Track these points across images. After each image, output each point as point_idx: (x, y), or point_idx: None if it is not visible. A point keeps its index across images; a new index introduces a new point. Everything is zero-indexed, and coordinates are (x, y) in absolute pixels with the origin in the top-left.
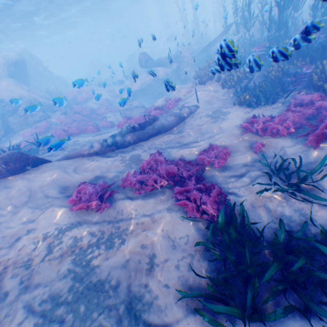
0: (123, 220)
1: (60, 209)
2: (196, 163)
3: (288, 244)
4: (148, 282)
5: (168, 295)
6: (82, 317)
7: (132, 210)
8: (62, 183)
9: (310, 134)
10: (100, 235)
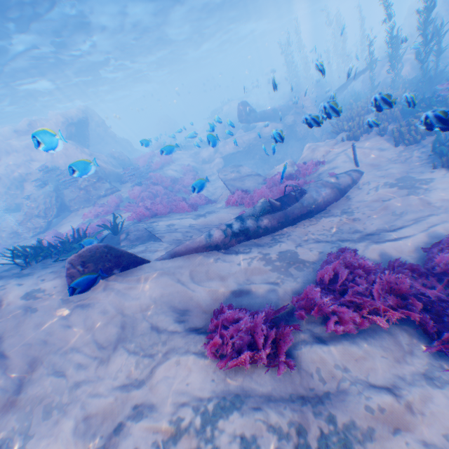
0: (334, 400)
1: (190, 360)
2: (432, 271)
3: None
4: None
5: None
6: None
7: (340, 372)
8: (177, 303)
9: None
10: (296, 437)
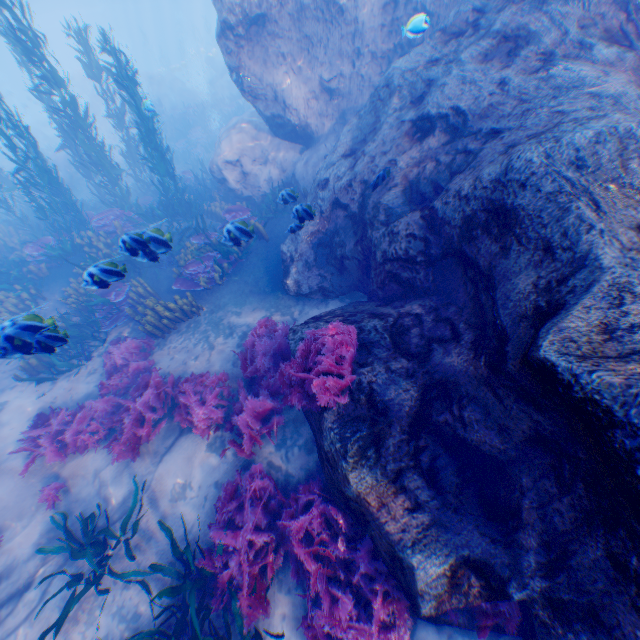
0: None
1: None
2: None
3: None
4: None
5: None
6: None
7: None
8: None
9: (117, 444)
10: None
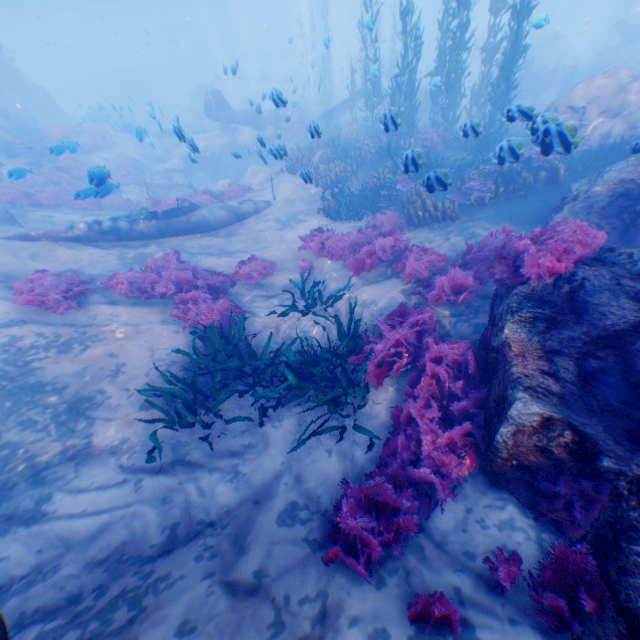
0: (95, 327)
1: None
2: (227, 275)
3: (275, 358)
4: (106, 386)
5: (126, 396)
6: (6, 411)
7: (112, 317)
8: (5, 270)
9: (351, 258)
10: (54, 338)
